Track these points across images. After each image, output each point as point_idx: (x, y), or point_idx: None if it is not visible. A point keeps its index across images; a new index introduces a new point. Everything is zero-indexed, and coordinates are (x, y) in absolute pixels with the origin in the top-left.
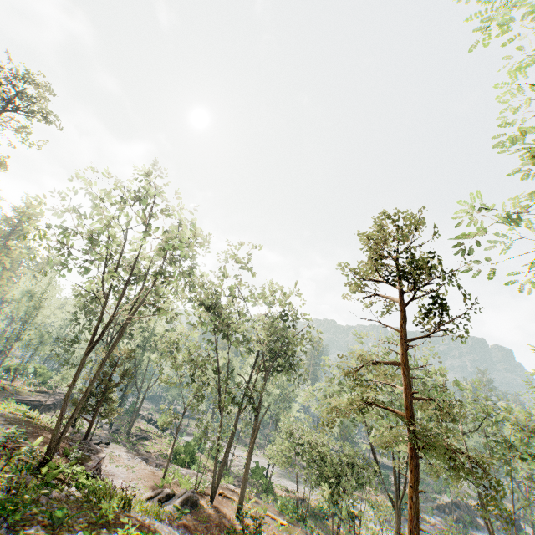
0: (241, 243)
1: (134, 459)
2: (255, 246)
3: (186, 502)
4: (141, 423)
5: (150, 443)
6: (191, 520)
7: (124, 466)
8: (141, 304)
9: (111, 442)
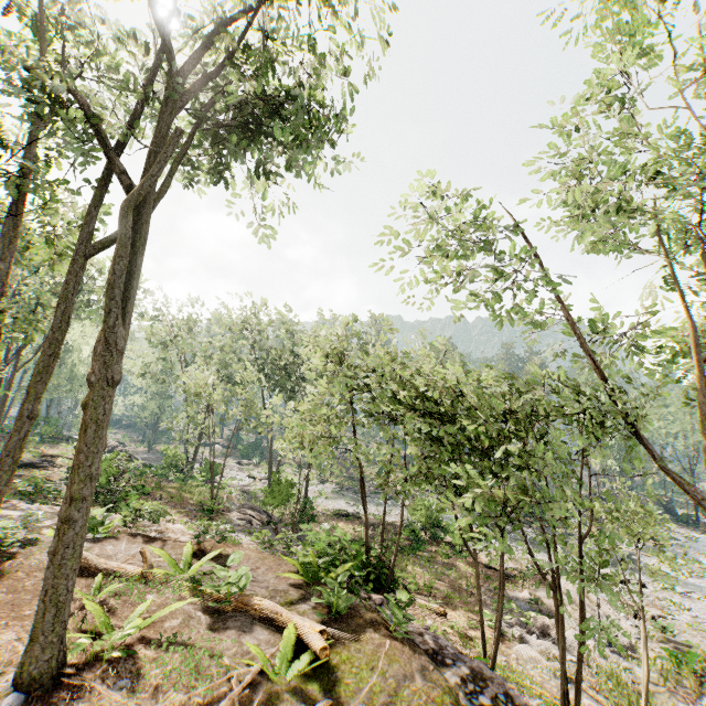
0: None
1: None
2: None
3: None
4: (60, 448)
5: (41, 473)
6: None
7: None
8: None
9: None
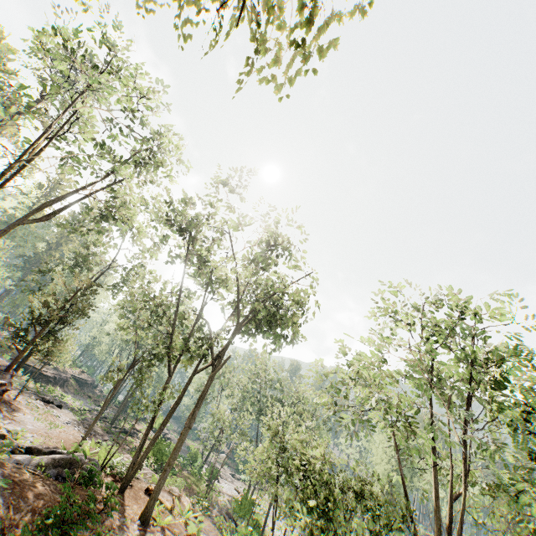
0: (235, 171)
1: (74, 427)
2: (250, 169)
3: (66, 466)
4: (140, 425)
5: (131, 440)
6: (45, 485)
7: (47, 423)
8: (102, 217)
9: (69, 410)
